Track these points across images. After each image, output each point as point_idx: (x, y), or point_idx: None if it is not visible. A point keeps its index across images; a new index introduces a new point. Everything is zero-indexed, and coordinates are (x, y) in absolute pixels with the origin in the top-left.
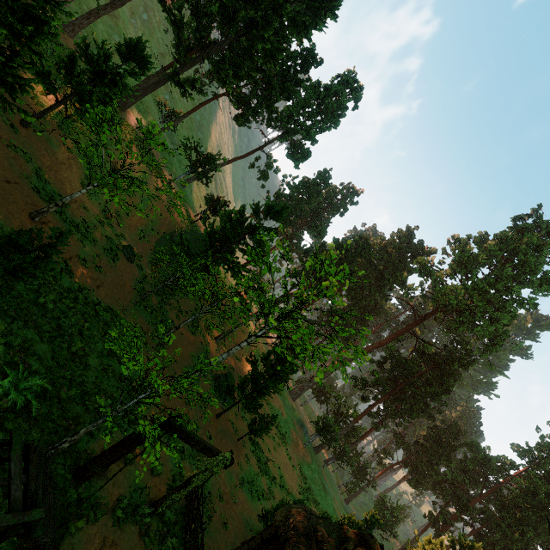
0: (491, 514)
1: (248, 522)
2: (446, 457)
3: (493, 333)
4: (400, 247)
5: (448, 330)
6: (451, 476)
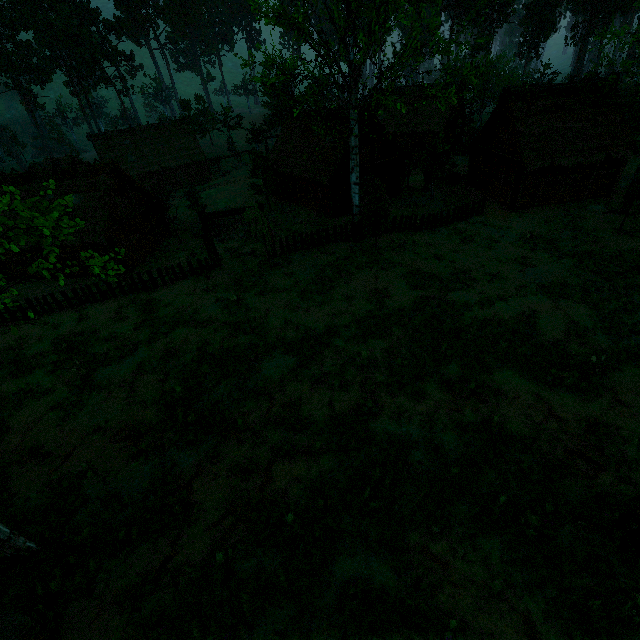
0: None
1: None
2: None
3: None
4: None
5: None
6: None
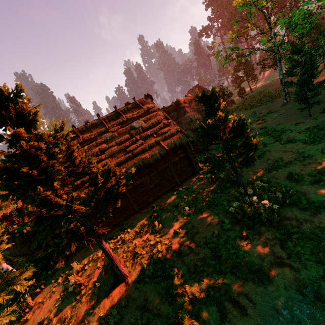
0: None
1: None
2: None
3: None
4: None
5: None
6: None
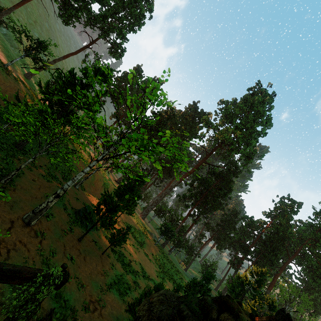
0: (259, 250)
1: (118, 318)
2: (233, 228)
3: (248, 152)
4: (191, 114)
5: (224, 158)
6: (237, 237)
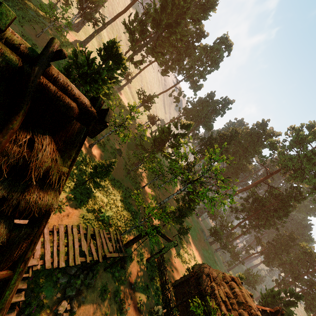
0: (313, 282)
1: (181, 271)
2: (286, 251)
3: None
4: (258, 132)
5: (288, 180)
6: (289, 261)
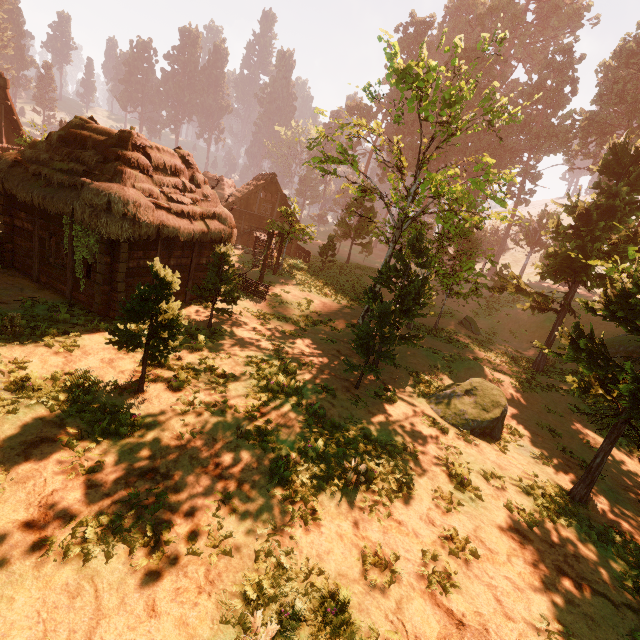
0: None
1: (229, 334)
2: None
3: None
4: None
5: None
6: None
